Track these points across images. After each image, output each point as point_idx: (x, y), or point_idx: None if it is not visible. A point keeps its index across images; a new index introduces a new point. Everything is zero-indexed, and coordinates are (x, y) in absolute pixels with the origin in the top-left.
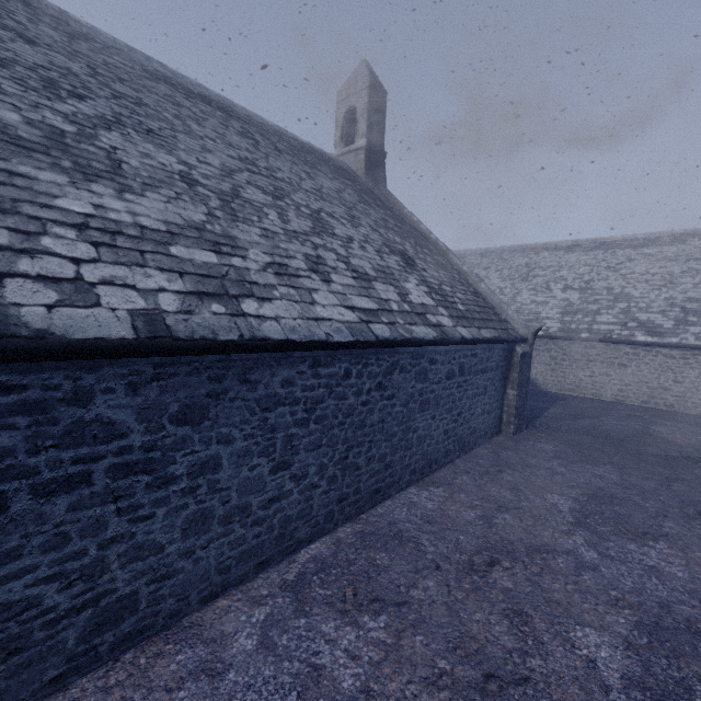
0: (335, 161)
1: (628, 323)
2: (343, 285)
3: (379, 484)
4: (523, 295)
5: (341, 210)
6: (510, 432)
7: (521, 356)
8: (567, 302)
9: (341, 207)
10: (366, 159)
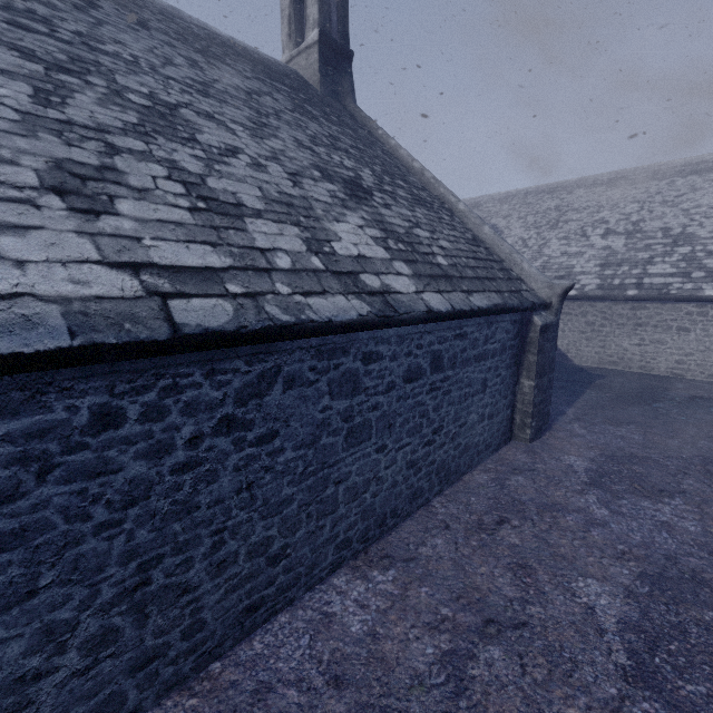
0: (274, 64)
1: (692, 273)
2: (145, 220)
3: (258, 594)
4: (551, 246)
5: (239, 113)
6: (526, 438)
7: (542, 330)
8: (609, 251)
9: (242, 110)
10: (320, 60)
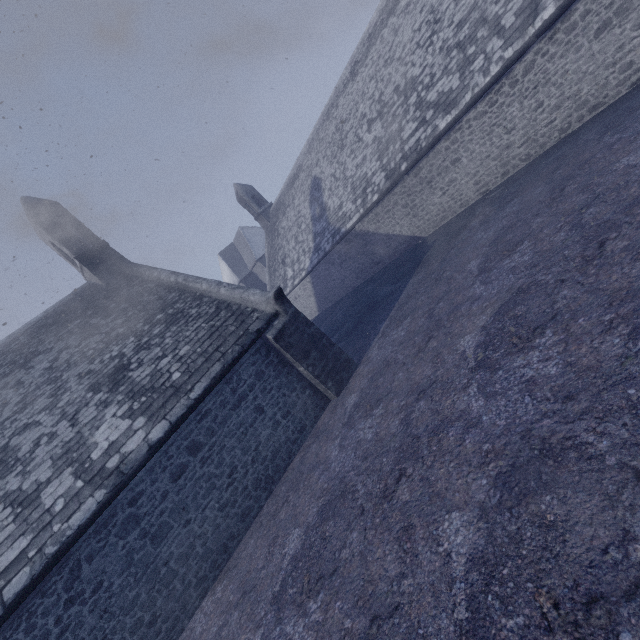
0: (72, 300)
1: (425, 117)
2: None
3: None
4: (348, 167)
5: (43, 399)
6: (333, 396)
7: (277, 338)
8: (377, 141)
9: (46, 392)
10: (90, 269)
